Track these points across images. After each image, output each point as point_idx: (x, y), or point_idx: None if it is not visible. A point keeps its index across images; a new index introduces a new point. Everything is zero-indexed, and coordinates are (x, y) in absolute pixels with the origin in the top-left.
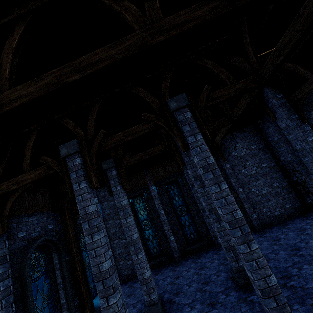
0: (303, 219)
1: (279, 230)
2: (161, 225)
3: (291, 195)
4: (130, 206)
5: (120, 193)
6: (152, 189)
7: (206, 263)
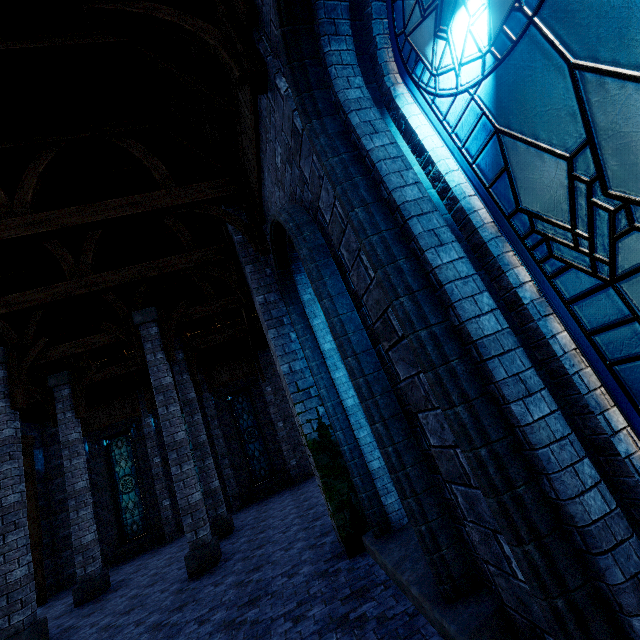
0: None
1: (313, 479)
2: (153, 482)
3: None
4: (102, 452)
5: (69, 423)
6: (146, 423)
7: None
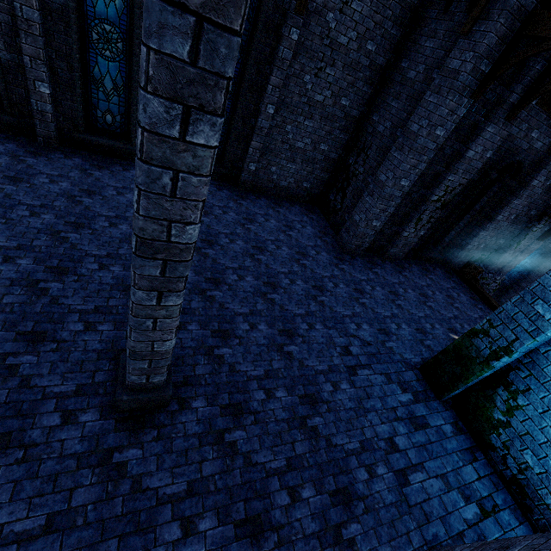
0: (304, 212)
1: (265, 207)
2: (14, 27)
3: (323, 175)
4: None
5: None
6: None
7: (106, 188)
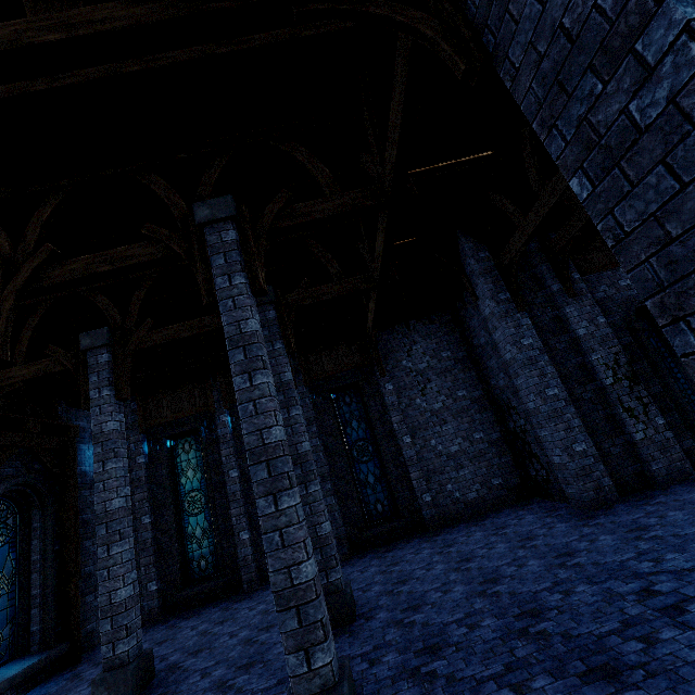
0: (517, 509)
1: (464, 529)
2: (227, 504)
3: (504, 460)
4: (164, 456)
5: (105, 405)
6: (221, 421)
7: None
